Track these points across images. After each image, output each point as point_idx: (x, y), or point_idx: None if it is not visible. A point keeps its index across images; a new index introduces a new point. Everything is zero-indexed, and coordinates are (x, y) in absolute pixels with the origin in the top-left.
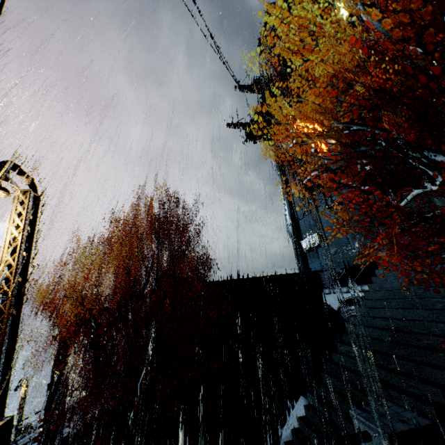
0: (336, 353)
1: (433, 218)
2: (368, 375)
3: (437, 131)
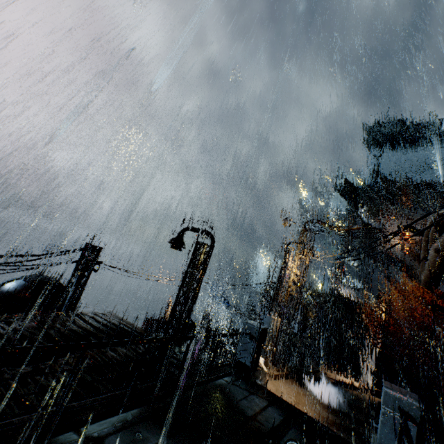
0: None
1: None
2: None
3: None
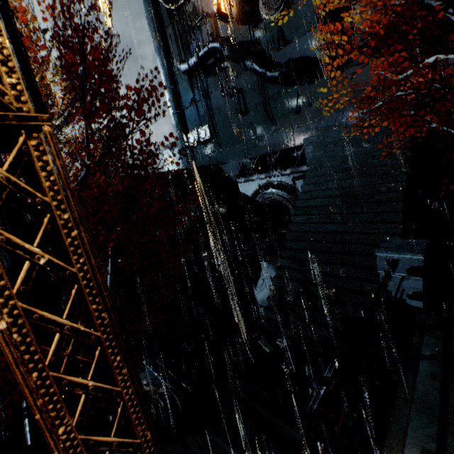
0: (294, 224)
1: (341, 109)
2: (330, 231)
3: (339, 21)
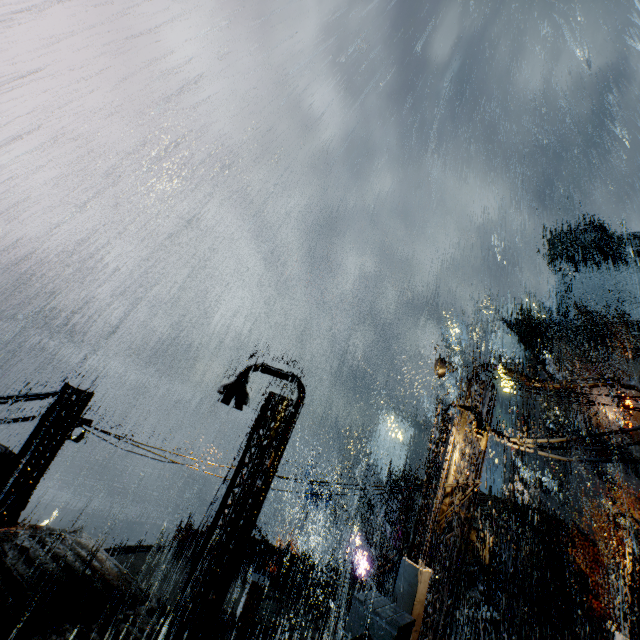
0: None
1: None
2: None
3: None
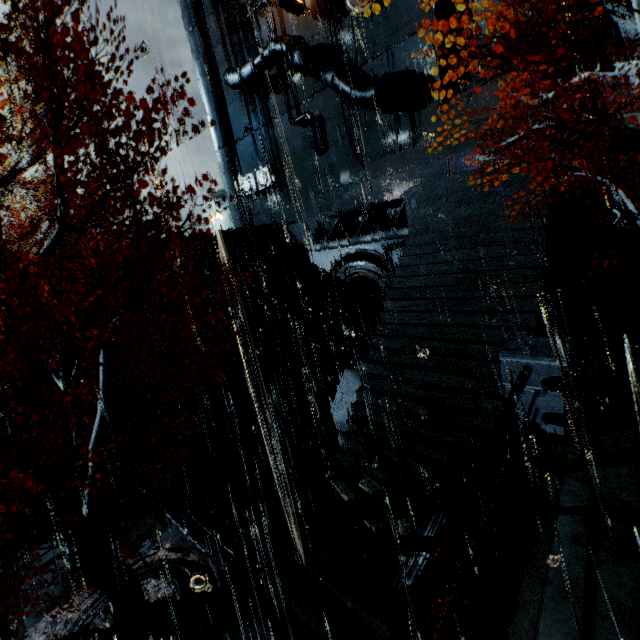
0: (389, 312)
1: (458, 148)
2: (439, 324)
3: (457, 21)
